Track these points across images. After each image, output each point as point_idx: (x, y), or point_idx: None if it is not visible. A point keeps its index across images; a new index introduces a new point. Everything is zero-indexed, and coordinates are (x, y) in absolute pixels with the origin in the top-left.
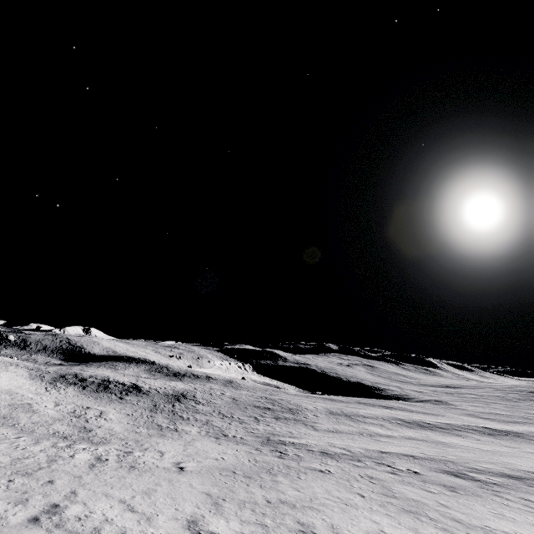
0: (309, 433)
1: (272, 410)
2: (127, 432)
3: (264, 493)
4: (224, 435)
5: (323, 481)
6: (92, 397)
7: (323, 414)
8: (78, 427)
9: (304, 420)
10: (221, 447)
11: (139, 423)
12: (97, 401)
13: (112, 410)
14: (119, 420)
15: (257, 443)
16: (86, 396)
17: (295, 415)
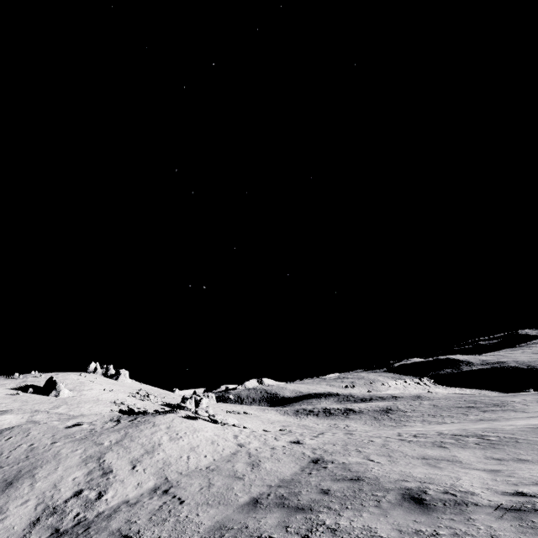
0: (519, 414)
1: (476, 407)
2: (375, 429)
3: (486, 425)
4: (444, 422)
5: (525, 420)
6: (328, 419)
7: (533, 402)
8: (345, 430)
9: (513, 409)
10: (447, 425)
11: (376, 426)
12: (334, 421)
13: (350, 423)
14: (362, 426)
15: (472, 421)
16: (324, 419)
17: (502, 407)
